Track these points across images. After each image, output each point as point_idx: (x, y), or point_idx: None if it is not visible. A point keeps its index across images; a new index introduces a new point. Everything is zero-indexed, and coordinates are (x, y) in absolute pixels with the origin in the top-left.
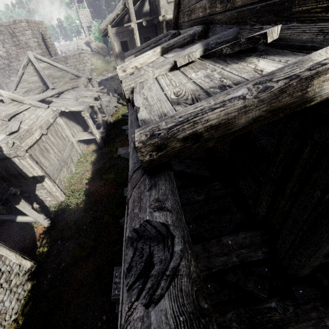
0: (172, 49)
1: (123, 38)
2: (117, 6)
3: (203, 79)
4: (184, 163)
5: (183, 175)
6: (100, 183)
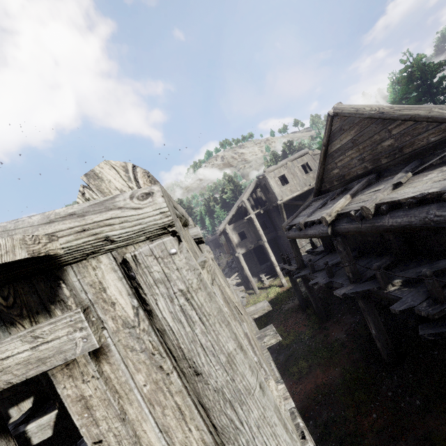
0: (358, 192)
1: (240, 230)
2: (232, 210)
3: (442, 173)
4: (431, 266)
5: (442, 273)
6: (293, 379)
